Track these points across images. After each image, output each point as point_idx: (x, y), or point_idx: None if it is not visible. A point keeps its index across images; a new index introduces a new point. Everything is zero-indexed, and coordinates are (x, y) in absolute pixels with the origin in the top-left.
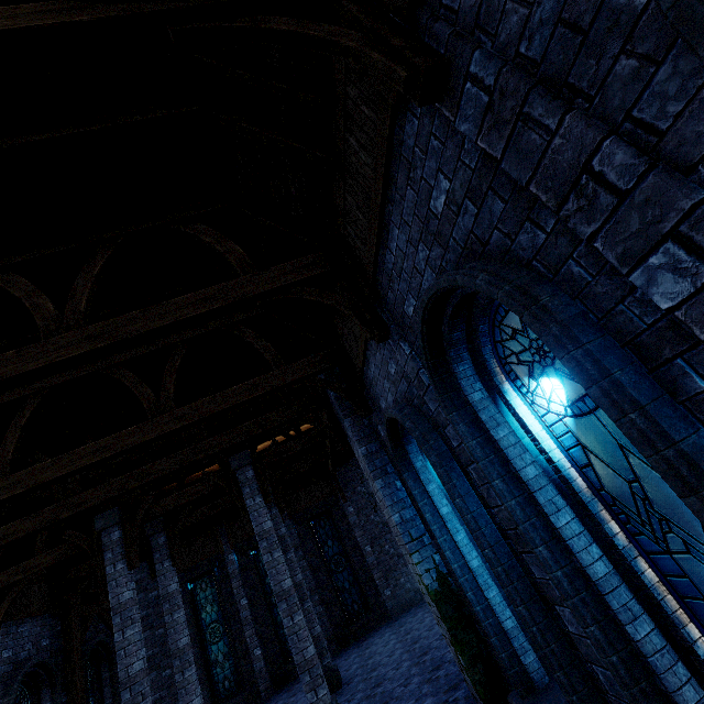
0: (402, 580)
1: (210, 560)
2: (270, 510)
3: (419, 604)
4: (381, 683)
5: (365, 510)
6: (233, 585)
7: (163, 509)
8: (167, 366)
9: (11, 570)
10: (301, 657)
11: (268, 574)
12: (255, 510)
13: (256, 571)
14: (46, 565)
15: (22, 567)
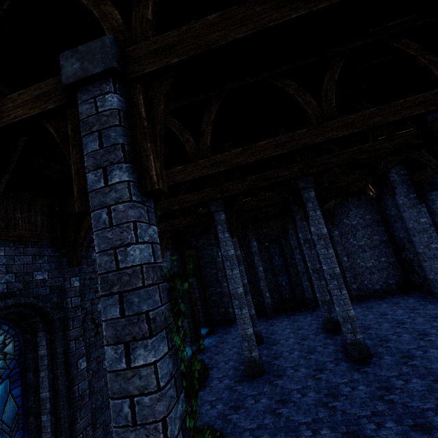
0: (365, 282)
1: (241, 242)
2: (301, 222)
3: (377, 298)
4: (387, 340)
5: (346, 235)
6: (255, 258)
7: (249, 207)
8: (326, 77)
9: (165, 224)
10: (346, 314)
11: (324, 261)
12: (316, 219)
13: (268, 254)
14: (183, 225)
15: (170, 223)
